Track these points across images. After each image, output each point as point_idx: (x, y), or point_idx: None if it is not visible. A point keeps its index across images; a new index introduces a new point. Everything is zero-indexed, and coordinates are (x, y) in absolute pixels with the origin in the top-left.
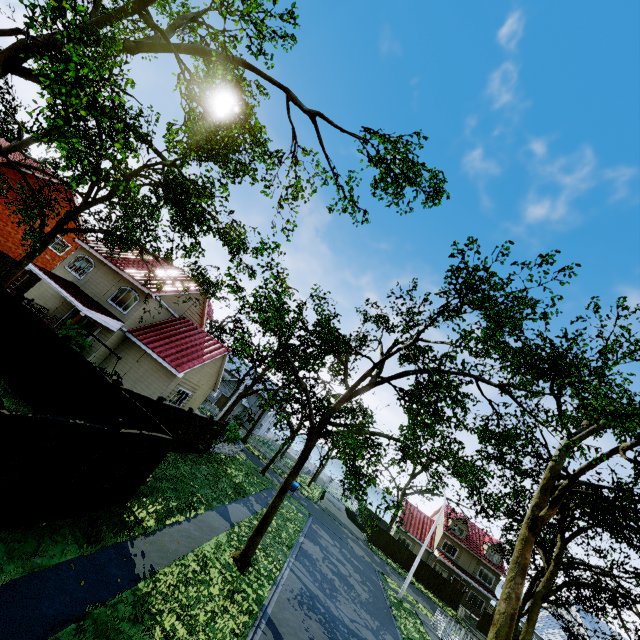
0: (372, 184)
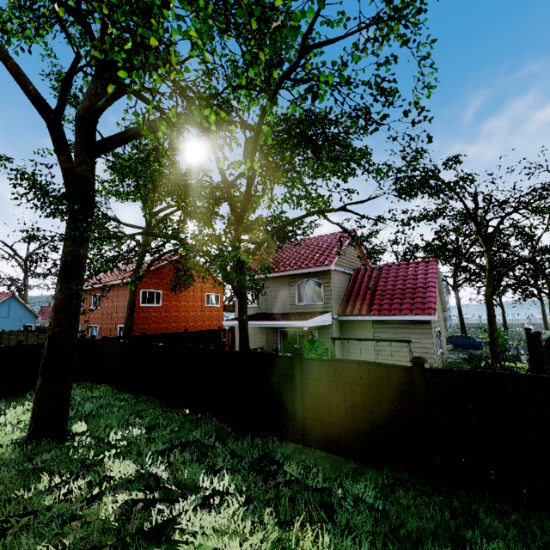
0: None
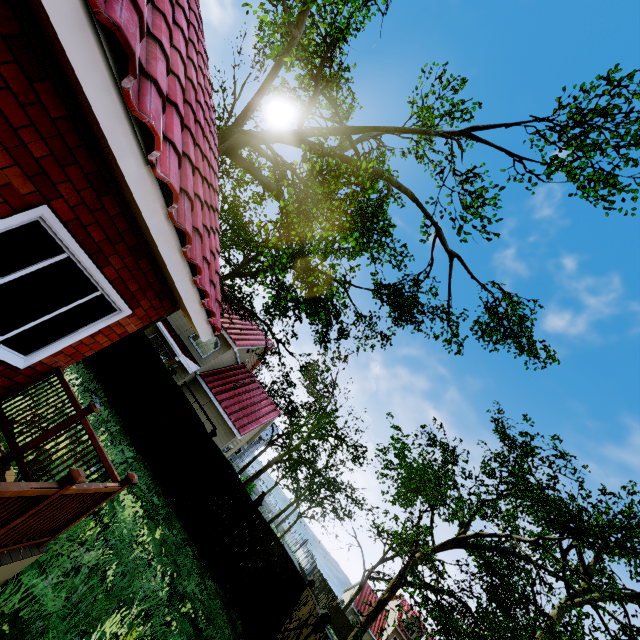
0: (475, 322)
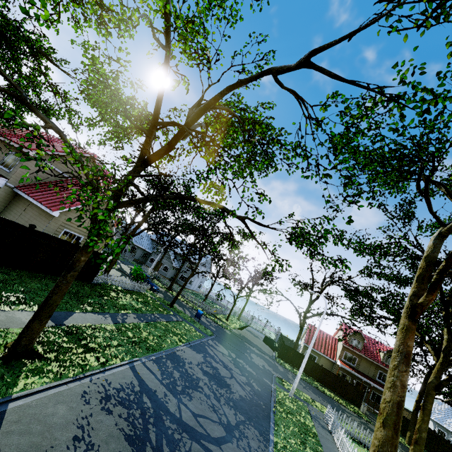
0: None
